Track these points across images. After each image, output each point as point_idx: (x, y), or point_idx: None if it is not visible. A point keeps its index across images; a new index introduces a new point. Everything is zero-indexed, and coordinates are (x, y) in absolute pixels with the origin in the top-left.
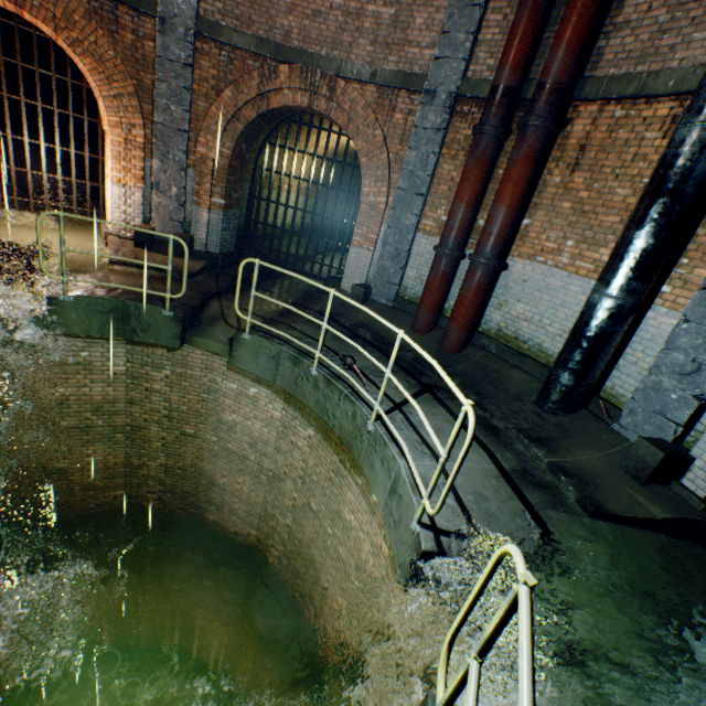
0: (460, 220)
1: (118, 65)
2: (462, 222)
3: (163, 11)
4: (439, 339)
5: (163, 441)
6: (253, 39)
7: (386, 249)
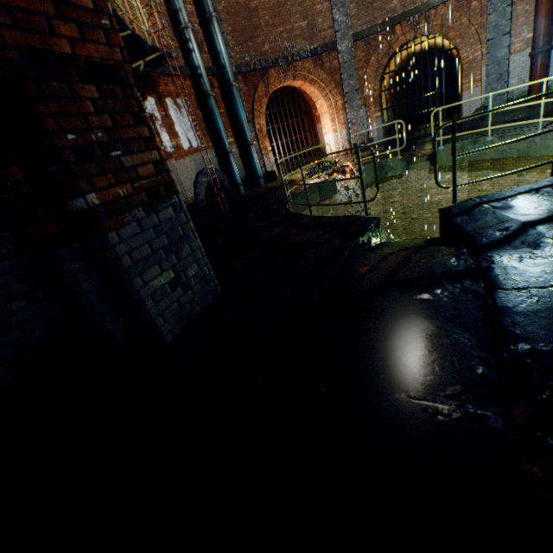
0: (543, 28)
1: (327, 79)
2: (545, 28)
3: (339, 44)
4: (551, 103)
5: (402, 227)
6: (378, 26)
7: (490, 79)
